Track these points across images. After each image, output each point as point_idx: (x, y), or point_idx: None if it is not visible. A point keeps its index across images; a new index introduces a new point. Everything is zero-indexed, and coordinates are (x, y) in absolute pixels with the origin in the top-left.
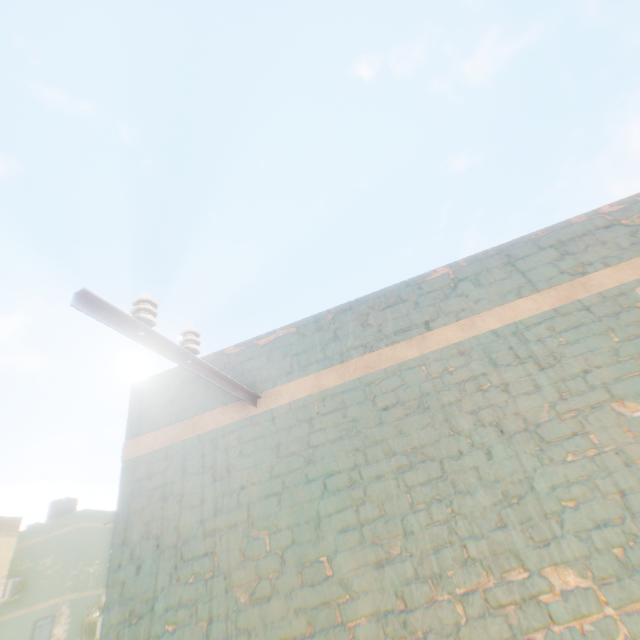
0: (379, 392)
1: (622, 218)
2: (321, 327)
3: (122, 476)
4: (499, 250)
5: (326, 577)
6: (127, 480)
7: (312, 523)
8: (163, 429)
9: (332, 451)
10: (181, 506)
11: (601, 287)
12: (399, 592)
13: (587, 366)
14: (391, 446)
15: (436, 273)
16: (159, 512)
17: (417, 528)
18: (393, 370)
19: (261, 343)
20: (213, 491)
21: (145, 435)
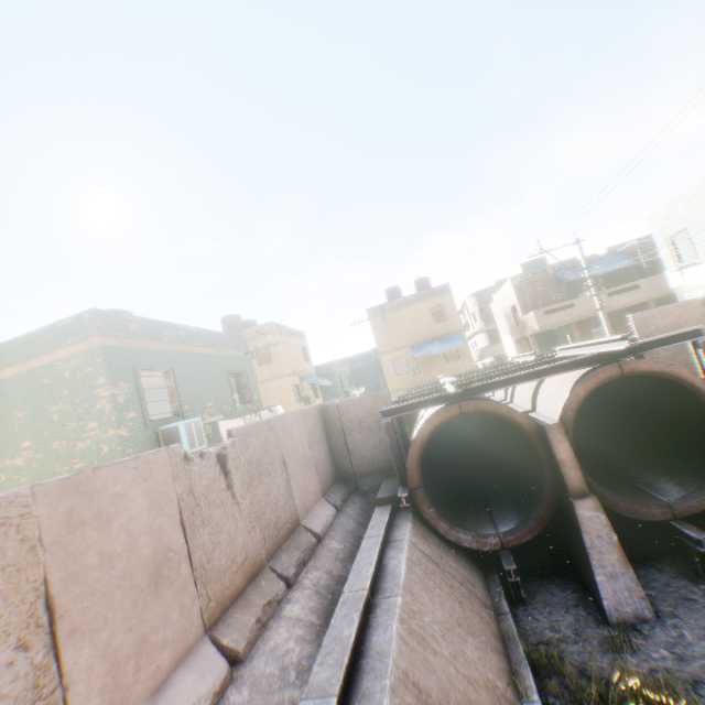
0: None
1: (50, 335)
2: None
3: None
4: (12, 342)
5: None
6: None
7: None
8: None
9: None
10: None
11: (32, 368)
12: None
13: (18, 399)
14: None
15: None
16: None
17: None
18: None
19: None
20: None
21: None
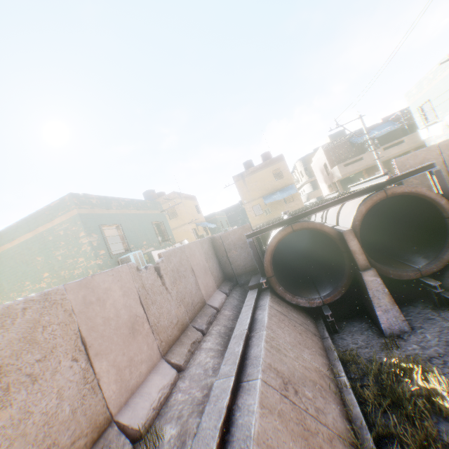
0: (7, 255)
1: (48, 211)
2: None
3: None
4: (27, 218)
5: (3, 286)
6: None
7: (0, 279)
8: None
9: (1, 267)
10: None
11: (41, 232)
12: (12, 287)
13: (36, 250)
14: (10, 266)
15: (15, 224)
16: None
17: (14, 278)
18: (9, 250)
19: None
20: None
21: None
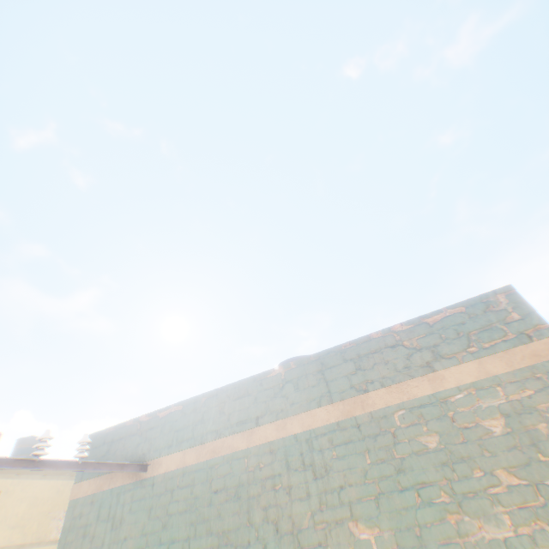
0: (216, 475)
1: (407, 339)
2: (196, 408)
3: (68, 511)
4: (318, 357)
5: None
6: (70, 515)
7: None
8: (95, 477)
9: (178, 520)
10: (92, 544)
11: (374, 407)
12: None
13: (345, 482)
14: (211, 525)
15: (274, 372)
16: (80, 545)
17: None
18: (228, 457)
19: (160, 415)
20: (110, 536)
21: (85, 480)
